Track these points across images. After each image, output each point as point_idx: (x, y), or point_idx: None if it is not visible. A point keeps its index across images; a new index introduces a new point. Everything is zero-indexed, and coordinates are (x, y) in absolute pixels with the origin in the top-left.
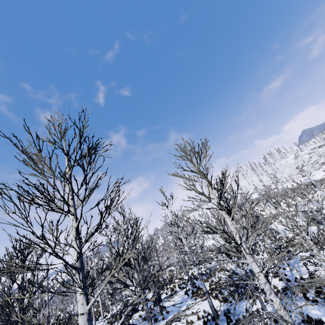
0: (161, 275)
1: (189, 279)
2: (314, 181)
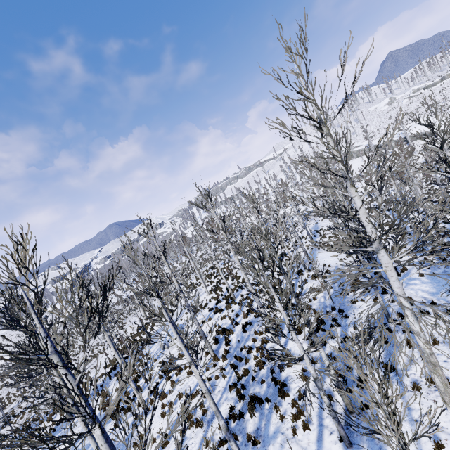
0: (248, 242)
1: (310, 237)
2: (409, 137)
